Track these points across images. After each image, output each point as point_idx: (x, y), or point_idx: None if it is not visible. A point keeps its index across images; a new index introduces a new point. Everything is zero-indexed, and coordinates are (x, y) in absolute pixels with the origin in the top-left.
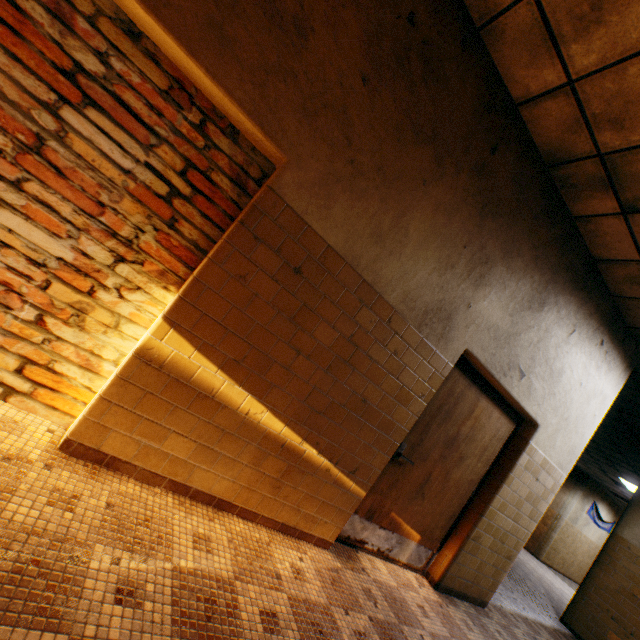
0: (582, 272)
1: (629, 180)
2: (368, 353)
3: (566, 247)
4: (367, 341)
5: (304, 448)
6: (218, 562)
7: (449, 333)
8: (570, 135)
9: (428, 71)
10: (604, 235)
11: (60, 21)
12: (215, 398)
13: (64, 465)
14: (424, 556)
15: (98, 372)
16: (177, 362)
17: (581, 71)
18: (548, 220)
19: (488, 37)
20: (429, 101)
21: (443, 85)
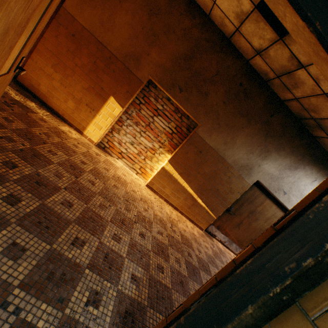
0: (320, 157)
1: (325, 128)
2: (220, 176)
3: (310, 147)
4: (219, 172)
5: (198, 199)
6: (174, 216)
7: (250, 174)
8: (302, 111)
9: (245, 97)
10: (327, 144)
11: (156, 100)
12: (177, 181)
13: (147, 189)
14: (238, 250)
15: (153, 171)
16: (169, 171)
17: (298, 96)
18: (299, 137)
19: (269, 83)
20: (245, 105)
21: (251, 99)
